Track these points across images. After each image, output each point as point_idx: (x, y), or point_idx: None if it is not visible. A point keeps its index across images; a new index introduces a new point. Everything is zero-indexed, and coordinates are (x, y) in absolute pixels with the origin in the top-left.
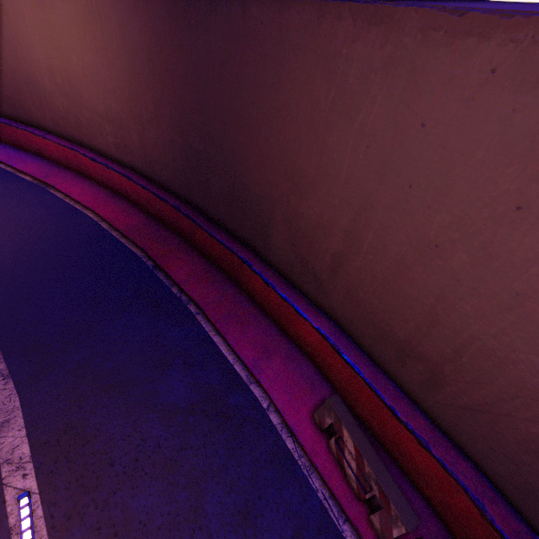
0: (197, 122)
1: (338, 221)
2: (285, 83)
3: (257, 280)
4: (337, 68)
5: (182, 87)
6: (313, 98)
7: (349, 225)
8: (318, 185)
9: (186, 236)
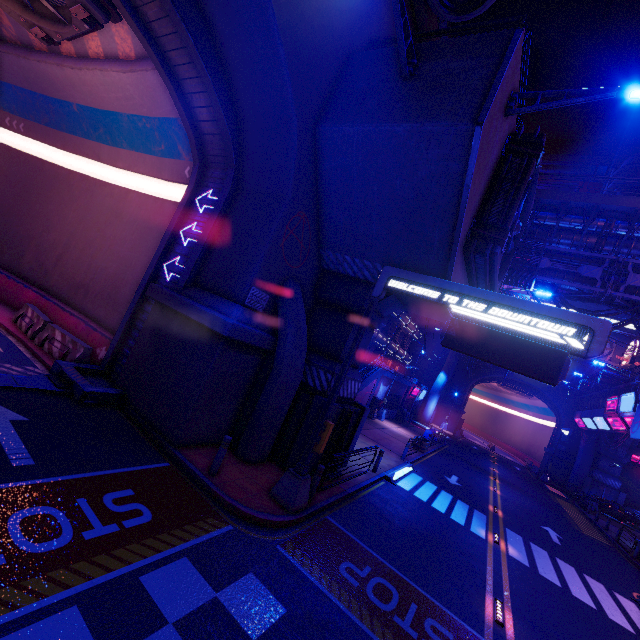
0: None
1: (63, 240)
2: (53, 190)
3: (2, 278)
4: (73, 188)
5: None
6: (63, 196)
7: (67, 240)
8: (58, 226)
9: None
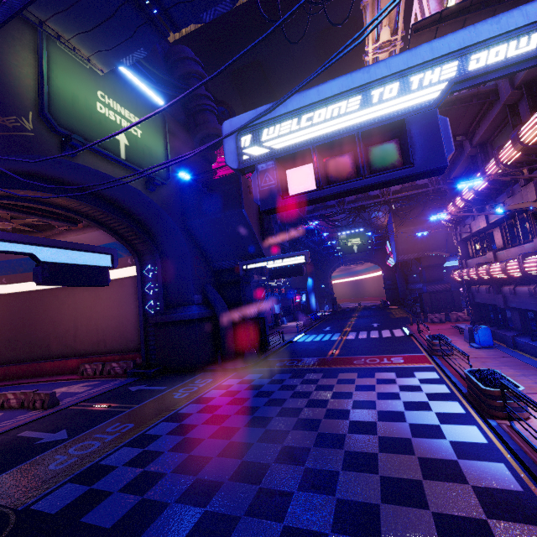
0: (9, 327)
1: (71, 326)
2: (46, 304)
3: (48, 363)
4: (59, 297)
5: (1, 319)
6: (55, 304)
7: (74, 325)
8: (63, 321)
9: (2, 378)
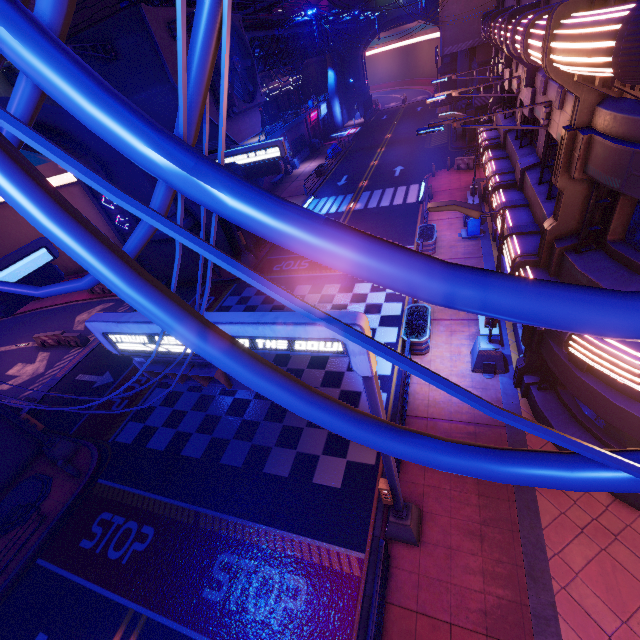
0: None
1: None
2: None
3: None
4: (8, 218)
5: None
6: (10, 226)
7: None
8: None
9: None
